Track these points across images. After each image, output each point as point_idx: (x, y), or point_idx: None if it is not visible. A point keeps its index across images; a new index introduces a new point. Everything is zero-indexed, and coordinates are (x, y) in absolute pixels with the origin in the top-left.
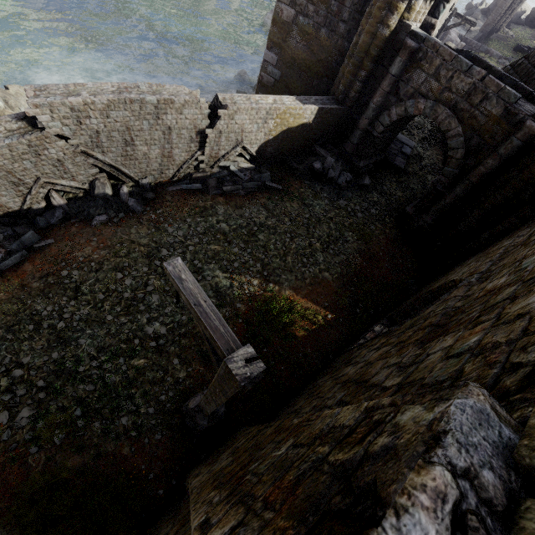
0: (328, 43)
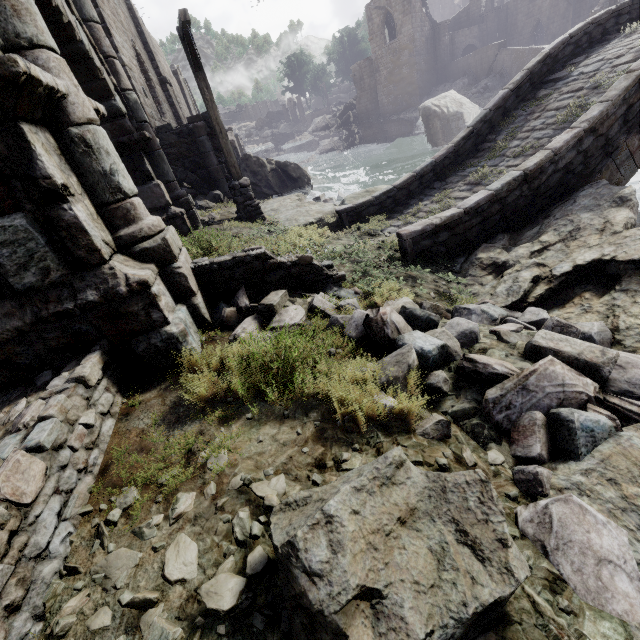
0: (429, 58)
